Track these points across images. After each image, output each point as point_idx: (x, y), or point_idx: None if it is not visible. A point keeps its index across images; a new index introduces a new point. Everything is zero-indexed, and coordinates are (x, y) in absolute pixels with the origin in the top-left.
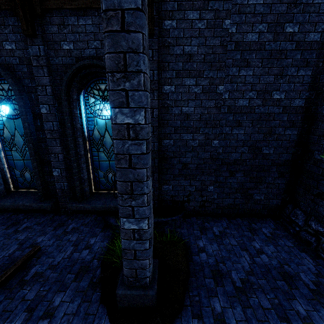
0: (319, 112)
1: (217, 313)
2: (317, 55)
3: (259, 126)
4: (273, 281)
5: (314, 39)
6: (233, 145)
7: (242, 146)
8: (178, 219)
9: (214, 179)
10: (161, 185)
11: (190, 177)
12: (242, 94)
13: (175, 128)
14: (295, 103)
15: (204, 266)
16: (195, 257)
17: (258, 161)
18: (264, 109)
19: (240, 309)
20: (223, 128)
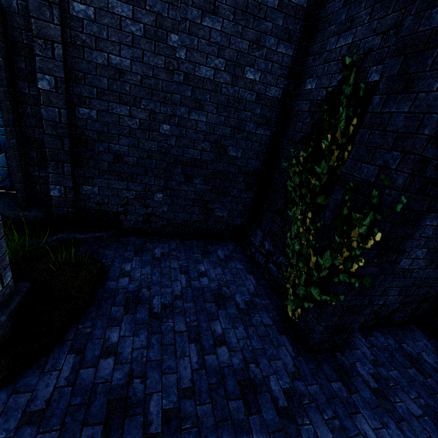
0: (293, 109)
1: (110, 344)
2: (301, 28)
3: (227, 115)
4: (202, 303)
5: (300, 2)
6: (190, 136)
7: (203, 140)
8: (105, 237)
9: (164, 184)
10: (78, 184)
11: (127, 177)
12: (205, 58)
13: (99, 90)
14: (272, 92)
15: (118, 293)
16: (110, 283)
17: (222, 166)
18: (234, 90)
19: (145, 336)
20: (176, 107)
